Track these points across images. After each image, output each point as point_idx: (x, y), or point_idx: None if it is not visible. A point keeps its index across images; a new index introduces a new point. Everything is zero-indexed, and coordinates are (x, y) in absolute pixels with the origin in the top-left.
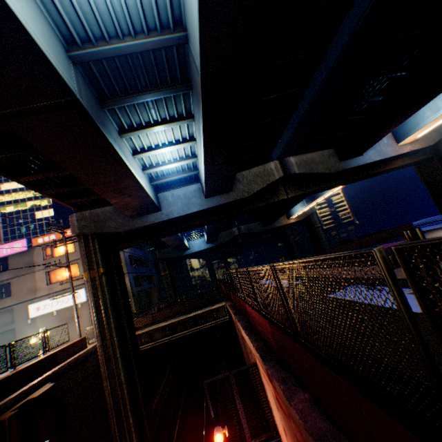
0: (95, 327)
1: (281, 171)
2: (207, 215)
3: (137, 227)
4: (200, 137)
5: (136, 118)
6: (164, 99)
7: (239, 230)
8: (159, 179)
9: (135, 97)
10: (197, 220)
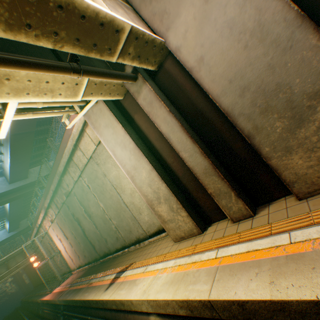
0: None
1: None
2: (12, 194)
3: None
4: (8, 152)
5: None
6: None
7: None
8: None
9: None
10: (5, 198)
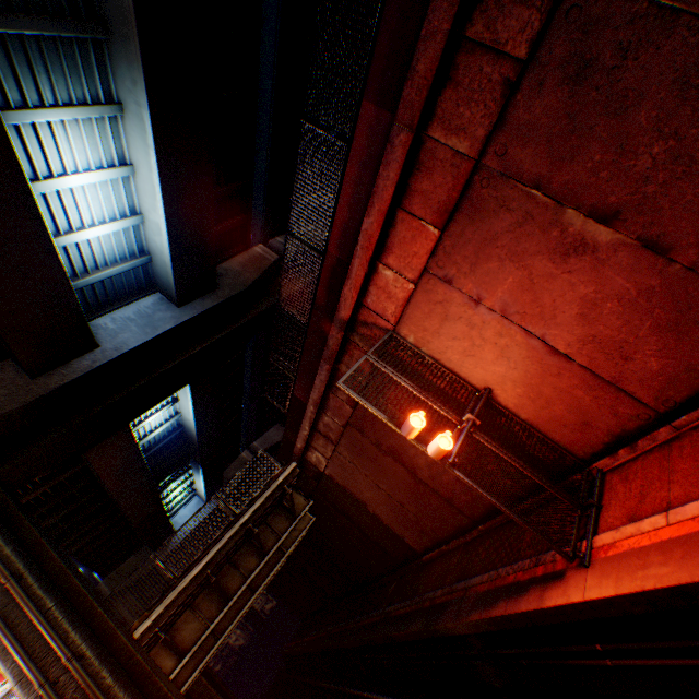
0: (3, 660)
1: (274, 254)
2: (194, 343)
3: (53, 389)
4: (143, 121)
5: (13, 90)
6: (64, 53)
7: (253, 451)
8: (77, 280)
9: (12, 17)
10: (180, 355)
